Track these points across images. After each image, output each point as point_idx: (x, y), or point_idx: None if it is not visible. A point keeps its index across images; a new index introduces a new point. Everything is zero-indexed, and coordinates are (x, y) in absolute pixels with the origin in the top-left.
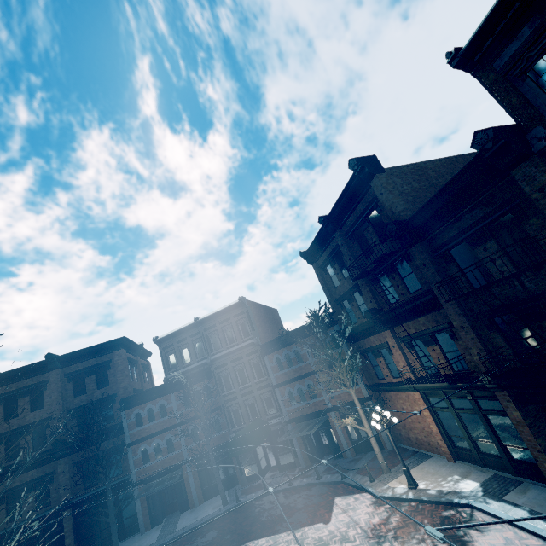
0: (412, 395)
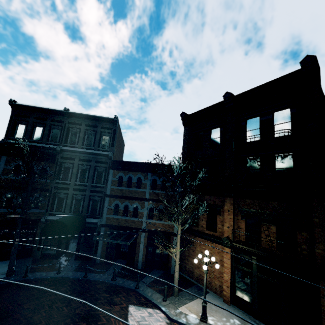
0: (219, 248)
